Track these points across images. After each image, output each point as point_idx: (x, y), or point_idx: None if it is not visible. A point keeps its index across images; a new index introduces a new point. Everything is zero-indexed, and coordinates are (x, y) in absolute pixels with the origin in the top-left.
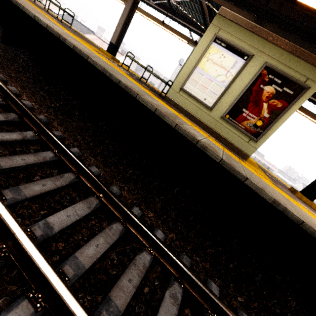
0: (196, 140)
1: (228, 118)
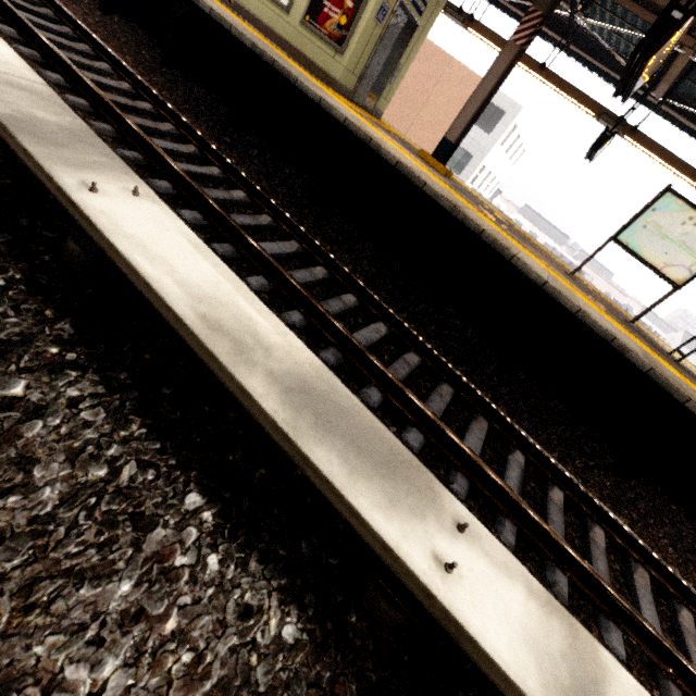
0: None
1: (308, 22)
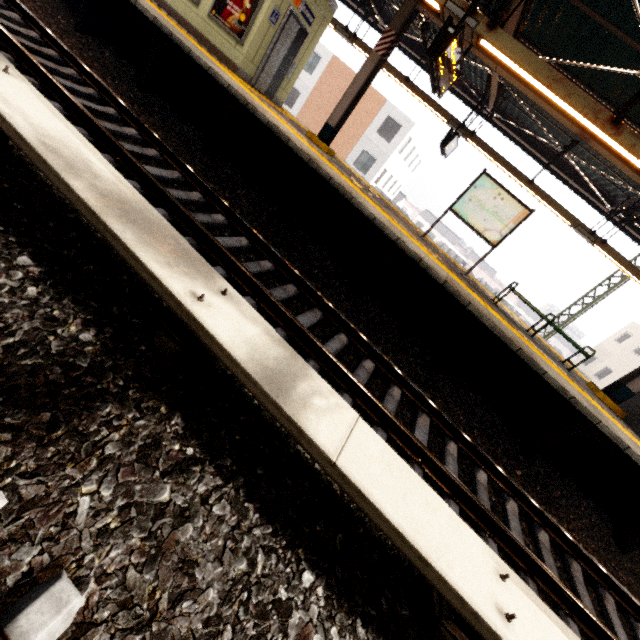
0: None
1: (214, 16)
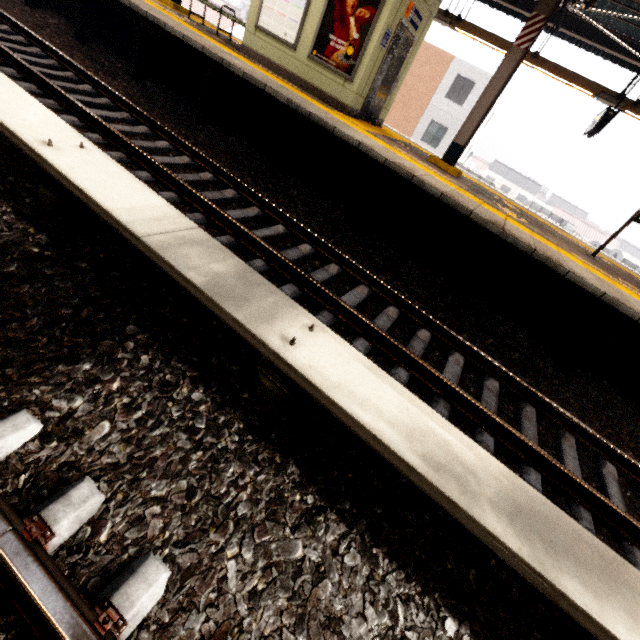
0: (221, 59)
1: (316, 56)
